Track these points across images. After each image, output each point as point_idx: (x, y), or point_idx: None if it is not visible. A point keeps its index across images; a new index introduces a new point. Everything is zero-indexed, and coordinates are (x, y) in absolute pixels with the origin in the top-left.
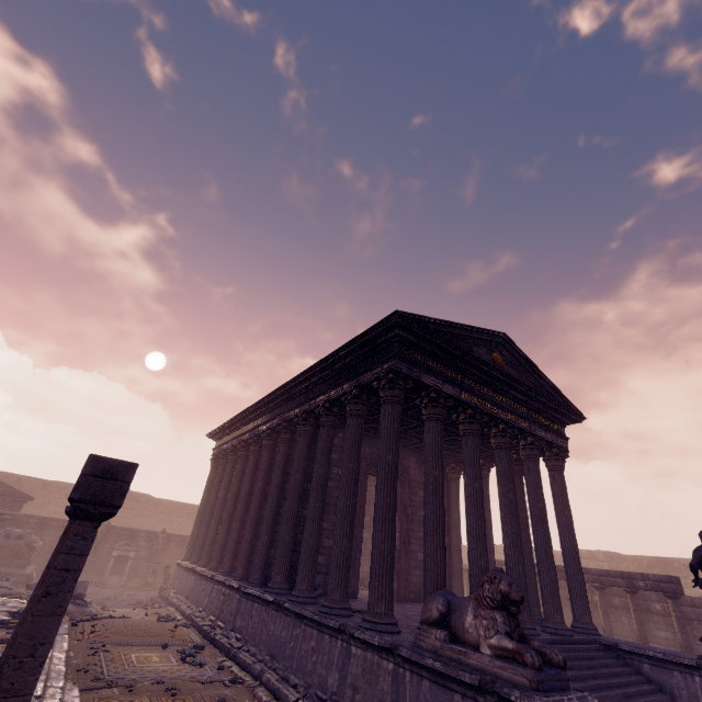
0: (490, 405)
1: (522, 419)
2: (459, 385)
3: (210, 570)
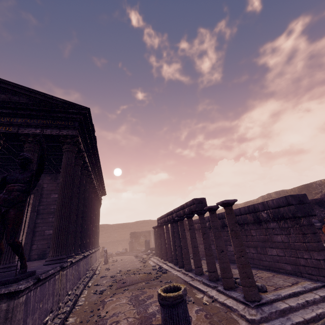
0: None
1: (6, 126)
2: None
3: None
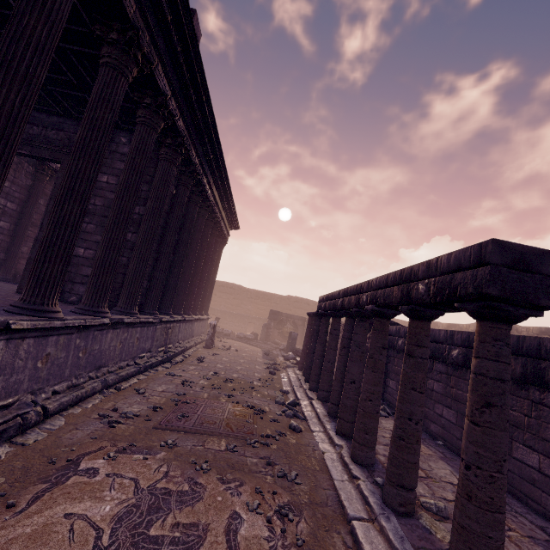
0: None
1: None
2: None
3: None
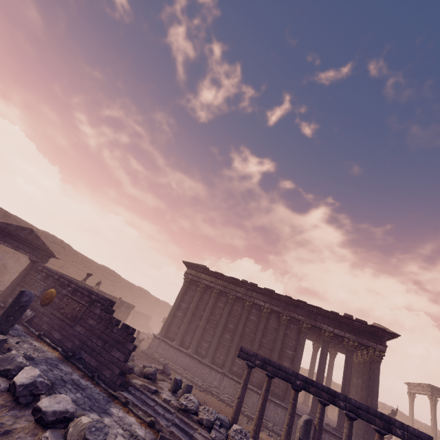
0: None
1: None
2: None
3: (210, 363)
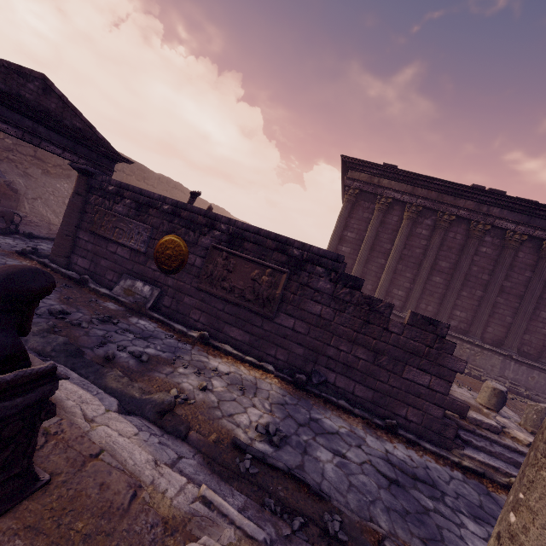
0: None
1: None
2: None
3: None
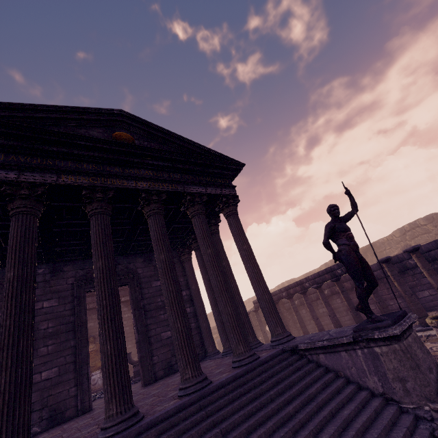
0: (116, 179)
1: (170, 183)
2: (53, 170)
3: None
